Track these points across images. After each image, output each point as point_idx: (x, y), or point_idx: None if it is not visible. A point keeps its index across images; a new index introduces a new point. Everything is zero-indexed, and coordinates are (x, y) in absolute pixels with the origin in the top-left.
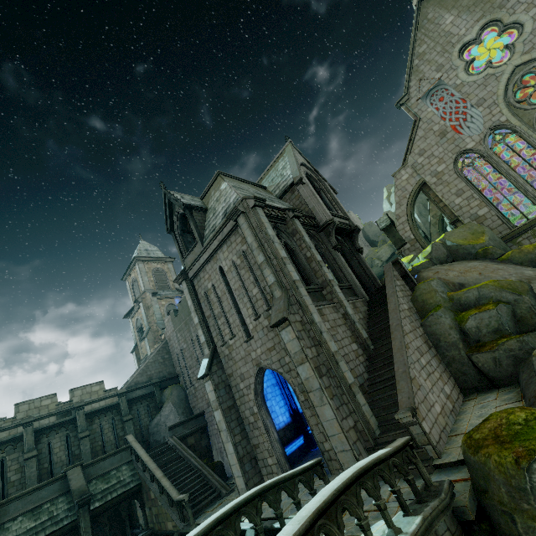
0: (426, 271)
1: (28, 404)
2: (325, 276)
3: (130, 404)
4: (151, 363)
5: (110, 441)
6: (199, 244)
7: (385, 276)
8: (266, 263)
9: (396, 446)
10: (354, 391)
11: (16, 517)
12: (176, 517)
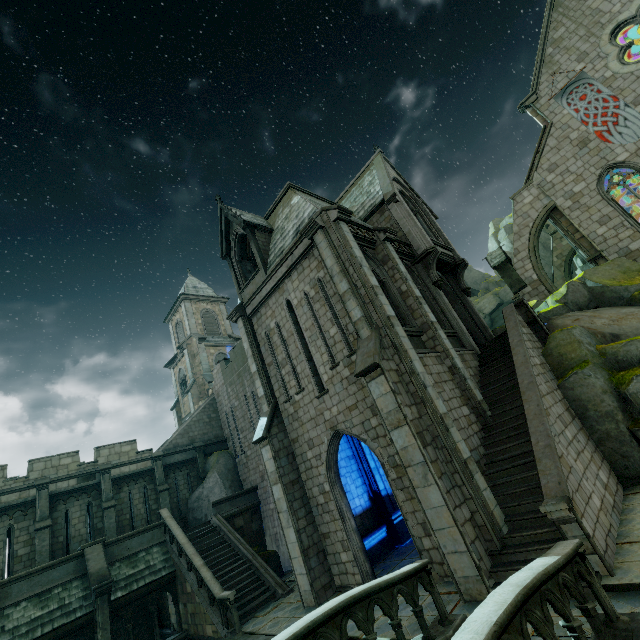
0: (561, 318)
1: (44, 461)
2: (426, 317)
3: (166, 470)
4: (194, 422)
5: (140, 515)
6: (262, 272)
7: (506, 321)
8: (351, 292)
9: (566, 554)
10: (471, 469)
11: (19, 602)
12: (217, 620)
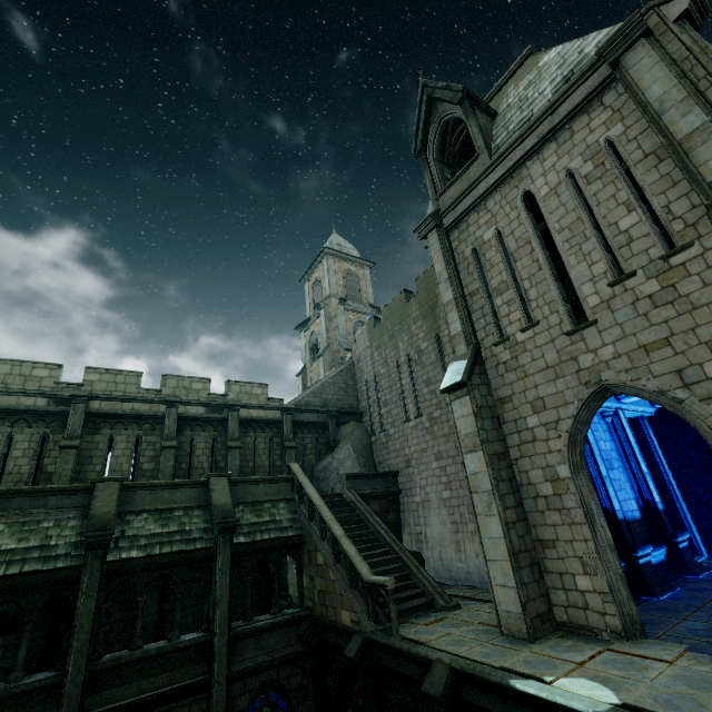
0: None
1: (176, 379)
2: None
3: (295, 427)
4: (329, 383)
5: (263, 467)
6: (483, 157)
7: None
8: None
9: None
10: None
11: (140, 512)
12: (360, 609)
